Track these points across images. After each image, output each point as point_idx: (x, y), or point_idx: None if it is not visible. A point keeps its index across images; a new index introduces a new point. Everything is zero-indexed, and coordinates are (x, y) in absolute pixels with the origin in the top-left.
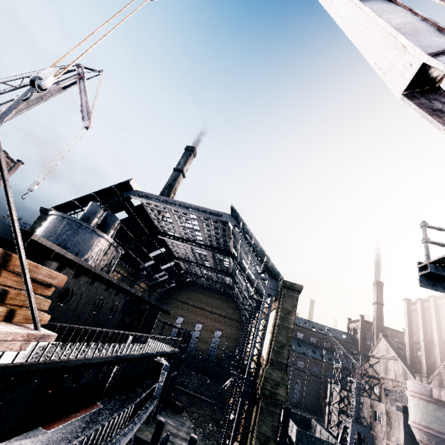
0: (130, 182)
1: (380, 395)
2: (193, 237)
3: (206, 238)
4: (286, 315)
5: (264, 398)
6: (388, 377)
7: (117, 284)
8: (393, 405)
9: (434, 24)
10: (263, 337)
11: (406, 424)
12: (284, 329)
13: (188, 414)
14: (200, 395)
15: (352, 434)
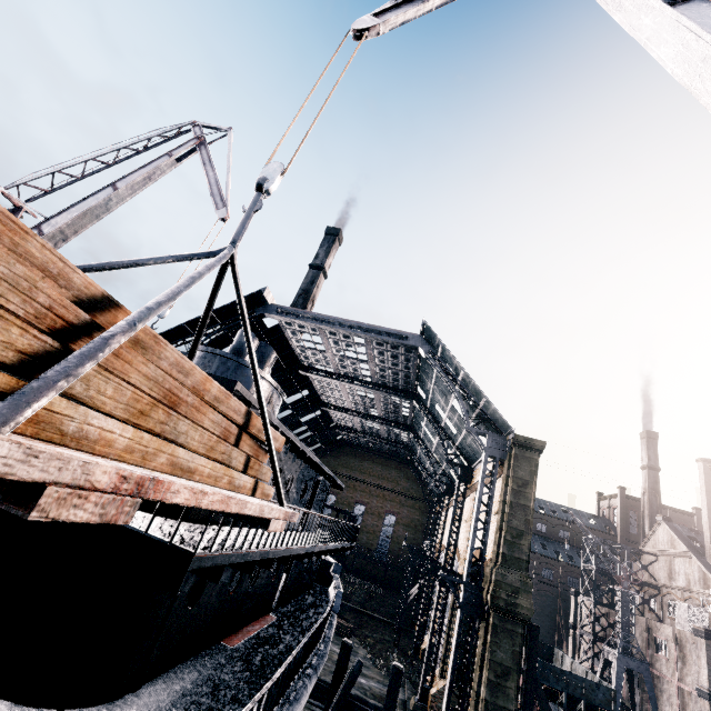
0: (264, 293)
1: (661, 614)
2: (355, 372)
3: (376, 372)
4: (521, 487)
5: (497, 612)
6: (674, 585)
7: (297, 447)
8: (685, 629)
9: None
10: (488, 521)
11: (710, 657)
12: (519, 508)
13: (359, 639)
14: (371, 613)
15: (618, 672)
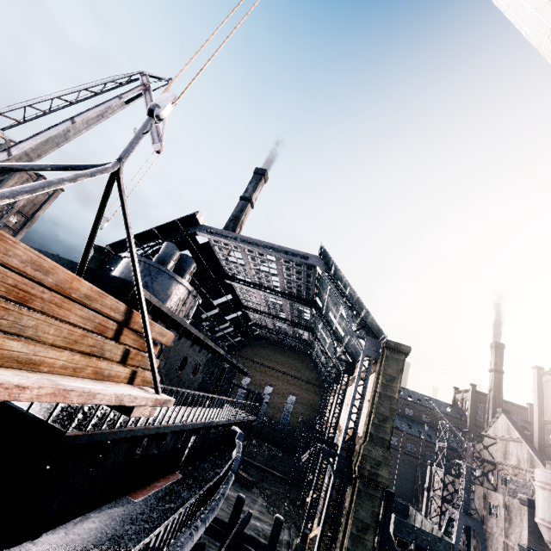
0: (196, 215)
1: (496, 484)
2: (268, 283)
3: (284, 284)
4: (389, 382)
5: (362, 479)
6: (507, 463)
7: (202, 340)
8: (514, 497)
9: None
10: (361, 407)
11: (531, 521)
12: (386, 399)
13: (259, 491)
14: (271, 470)
15: (459, 527)
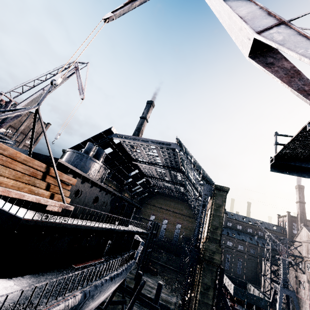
0: (111, 129)
1: (304, 270)
2: (155, 161)
3: (163, 161)
4: (218, 208)
5: (205, 261)
6: (309, 256)
7: (105, 188)
8: None
9: (266, 10)
10: (203, 223)
11: None
12: (217, 217)
13: (161, 277)
14: (169, 266)
15: (280, 295)
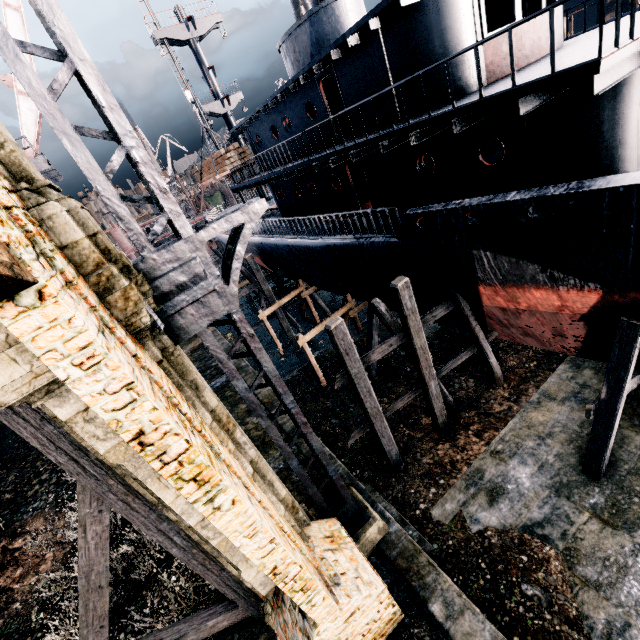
0: None
1: None
2: None
3: None
4: None
5: None
6: None
7: (263, 109)
8: None
9: None
10: None
11: None
12: None
13: None
14: None
15: None
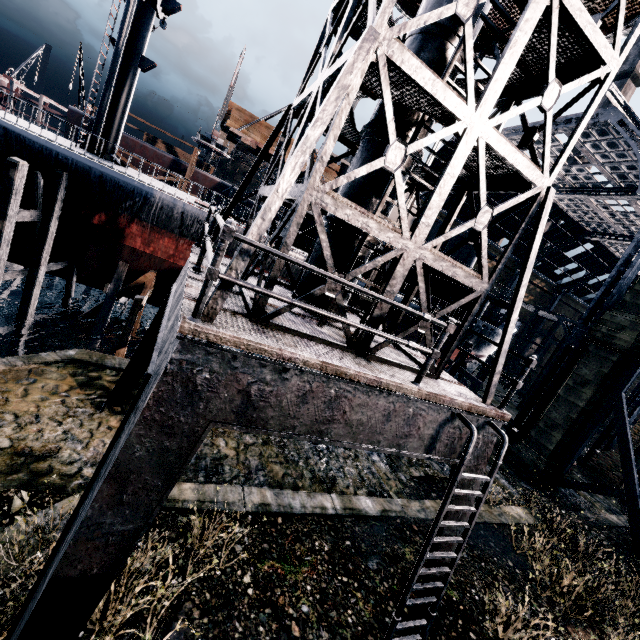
0: None
1: None
2: (589, 180)
3: (609, 173)
4: None
5: (594, 342)
6: None
7: None
8: None
9: None
10: (623, 277)
11: None
12: None
13: None
14: None
15: None
